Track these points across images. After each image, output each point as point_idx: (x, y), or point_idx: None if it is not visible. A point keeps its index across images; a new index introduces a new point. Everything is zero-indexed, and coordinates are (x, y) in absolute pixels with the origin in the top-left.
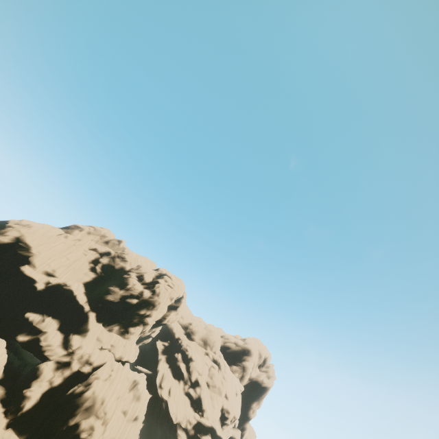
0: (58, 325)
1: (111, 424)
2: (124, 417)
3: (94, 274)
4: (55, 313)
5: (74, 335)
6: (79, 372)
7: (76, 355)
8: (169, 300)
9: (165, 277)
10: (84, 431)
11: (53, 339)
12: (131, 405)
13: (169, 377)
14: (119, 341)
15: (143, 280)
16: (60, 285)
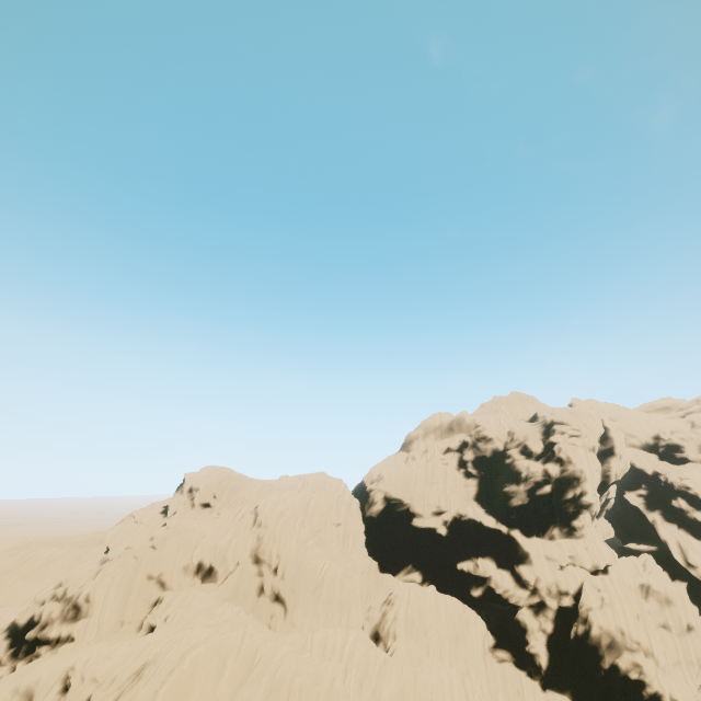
0: (494, 563)
1: (658, 652)
2: (668, 632)
3: (473, 479)
4: (479, 550)
5: (518, 566)
6: (561, 607)
7: (541, 591)
8: (590, 453)
9: (556, 428)
10: (629, 670)
11: (503, 581)
12: (664, 613)
13: (693, 545)
14: (574, 546)
15: (532, 455)
16: (457, 519)
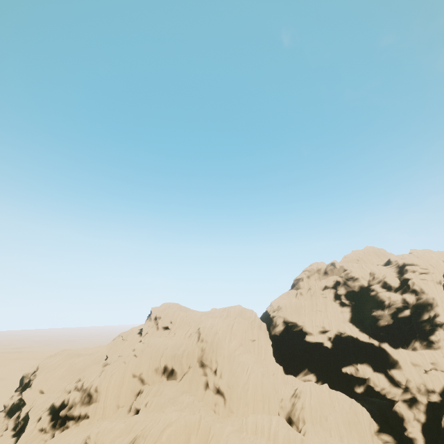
0: (370, 368)
1: None
2: None
3: (346, 307)
4: (357, 358)
5: (390, 370)
6: (430, 402)
7: (412, 389)
8: (438, 285)
9: (408, 268)
10: None
11: (379, 382)
12: None
13: None
14: (434, 355)
15: (391, 288)
16: (338, 335)
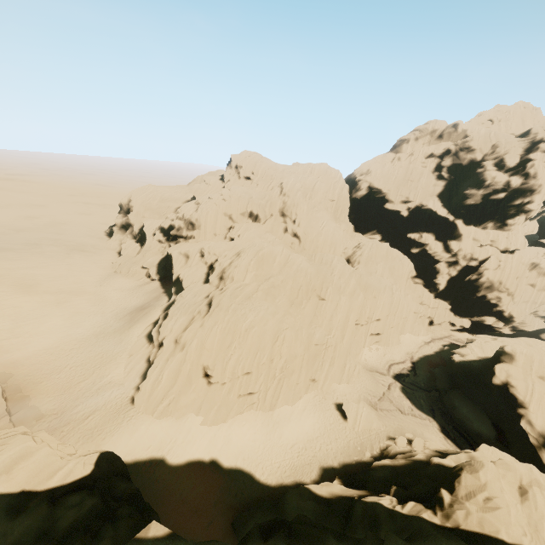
0: (434, 237)
1: (517, 295)
2: (532, 288)
3: (442, 181)
4: (426, 228)
5: (450, 241)
6: (467, 266)
7: (459, 256)
8: None
9: (541, 147)
10: (492, 299)
11: (435, 248)
12: (537, 279)
13: None
14: (498, 235)
15: (504, 168)
16: (418, 207)
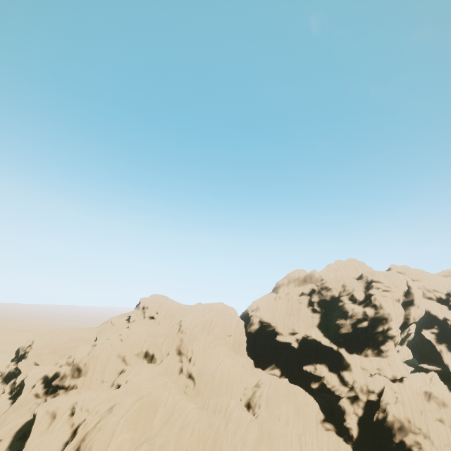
0: (327, 368)
1: (434, 436)
2: (443, 424)
3: (317, 314)
4: (317, 359)
5: (342, 371)
6: (369, 400)
7: (356, 389)
8: (396, 302)
9: (374, 285)
10: (412, 445)
11: (332, 380)
12: (441, 412)
13: None
14: (380, 362)
15: (356, 301)
16: (305, 338)
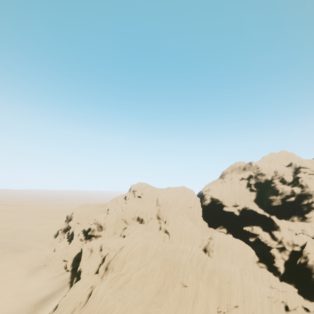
0: (261, 229)
1: None
2: None
3: (254, 192)
4: (254, 223)
5: (273, 231)
6: (293, 250)
7: (284, 243)
8: None
9: (301, 170)
10: None
11: (265, 237)
12: None
13: None
14: (304, 226)
15: (286, 182)
16: (244, 209)
